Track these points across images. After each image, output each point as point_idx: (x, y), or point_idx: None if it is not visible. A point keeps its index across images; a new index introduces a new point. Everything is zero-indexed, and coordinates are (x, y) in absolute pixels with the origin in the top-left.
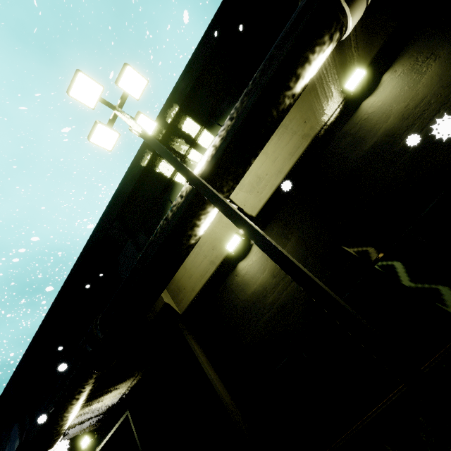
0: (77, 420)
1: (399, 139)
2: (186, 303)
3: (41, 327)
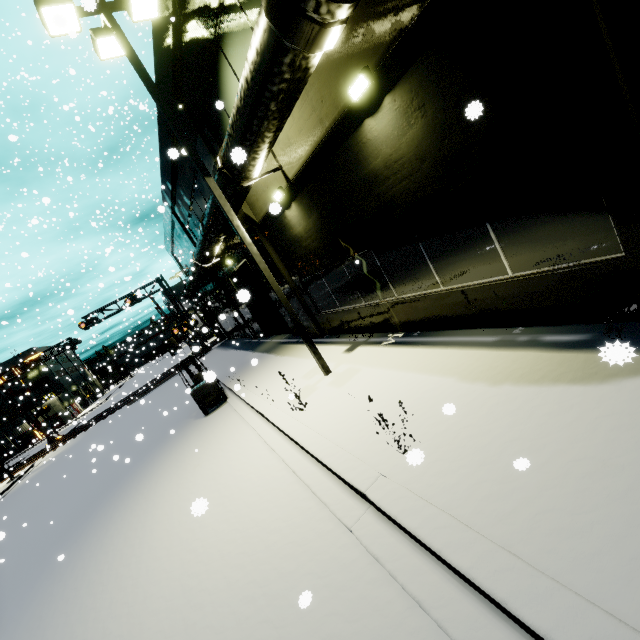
0: (220, 248)
1: (379, 185)
2: (259, 217)
3: (163, 175)
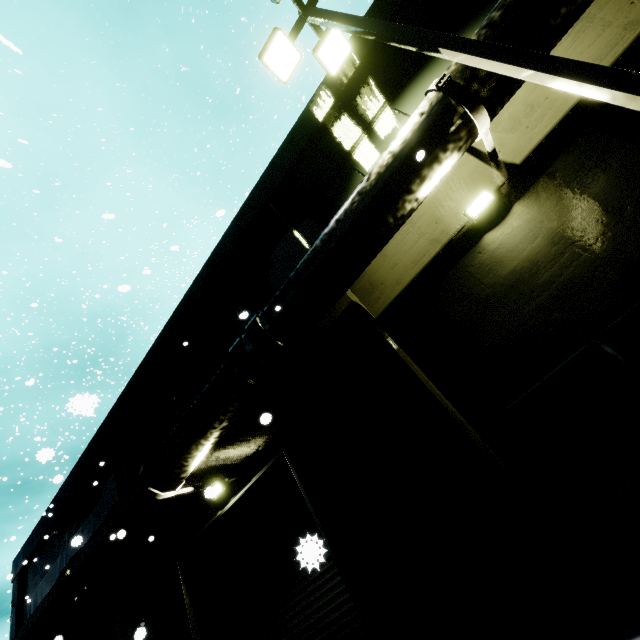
0: (201, 468)
1: None
2: (385, 302)
3: (147, 358)
